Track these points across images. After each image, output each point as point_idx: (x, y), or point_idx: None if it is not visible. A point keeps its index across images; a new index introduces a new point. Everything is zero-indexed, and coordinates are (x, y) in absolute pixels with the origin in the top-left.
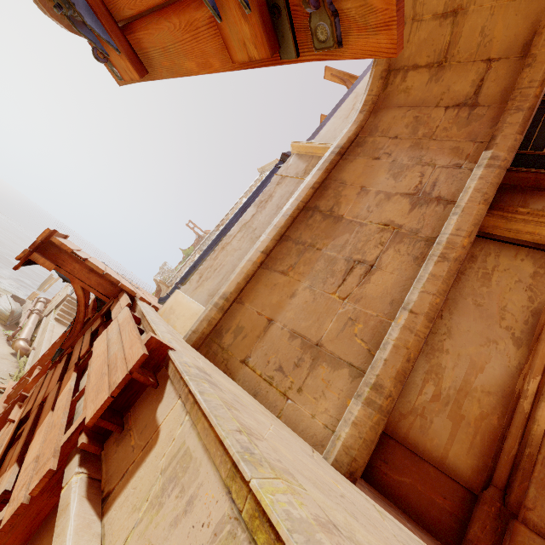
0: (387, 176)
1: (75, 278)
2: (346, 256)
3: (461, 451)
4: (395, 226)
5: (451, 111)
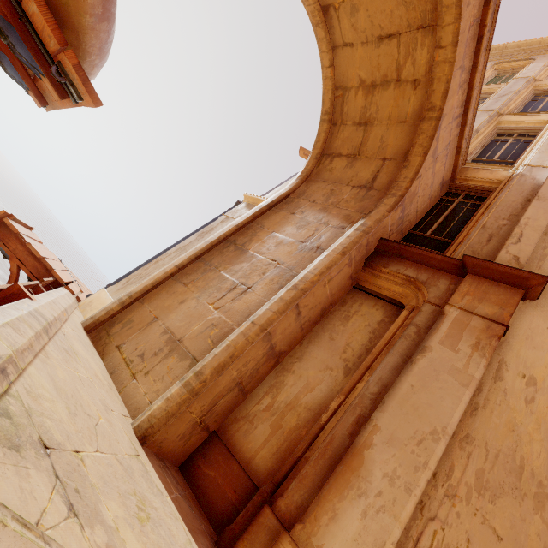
0: (294, 227)
1: (15, 256)
2: (235, 279)
3: (267, 455)
4: (280, 262)
5: (355, 189)
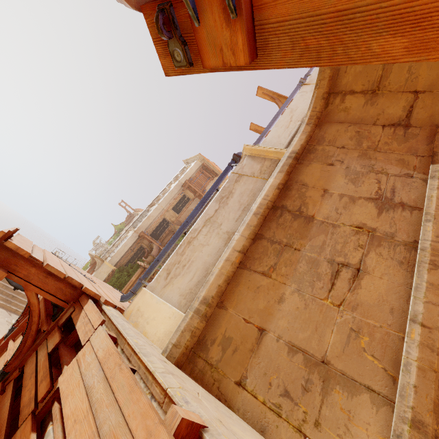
0: (346, 181)
1: (29, 284)
2: (327, 258)
3: None
4: (369, 228)
5: (388, 129)
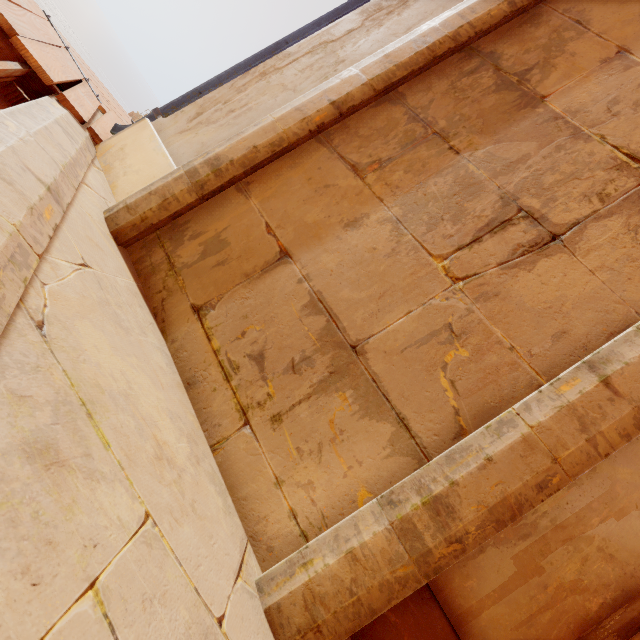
0: None
1: None
2: (506, 190)
3: (505, 620)
4: None
5: None
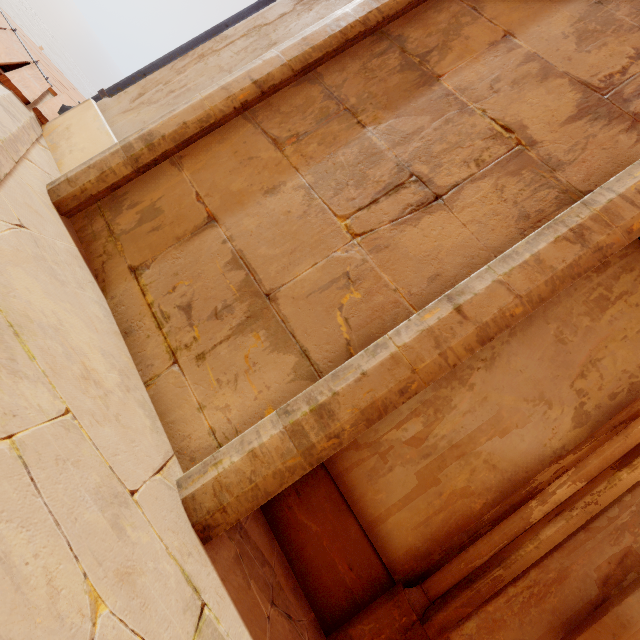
0: (569, 31)
1: None
2: (401, 158)
3: (407, 522)
4: (524, 138)
5: None
